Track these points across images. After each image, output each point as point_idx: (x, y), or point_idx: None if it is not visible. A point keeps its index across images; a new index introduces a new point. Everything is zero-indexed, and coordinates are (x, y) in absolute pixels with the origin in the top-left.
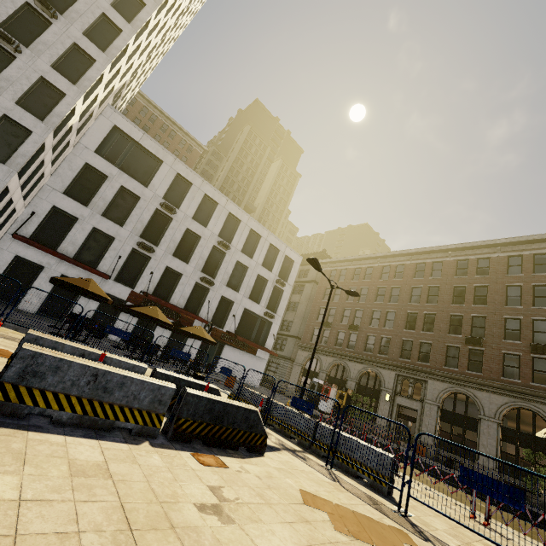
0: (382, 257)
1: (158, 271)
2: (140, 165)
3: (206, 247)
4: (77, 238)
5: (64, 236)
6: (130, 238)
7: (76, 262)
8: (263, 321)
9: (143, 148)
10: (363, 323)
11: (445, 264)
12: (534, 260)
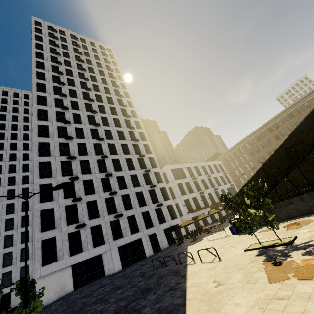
0: (241, 142)
1: (207, 197)
2: (180, 174)
3: (207, 181)
4: (192, 203)
5: (190, 206)
6: (197, 194)
7: (204, 208)
8: (231, 188)
9: (177, 168)
10: (255, 165)
11: (264, 131)
12: (288, 116)
